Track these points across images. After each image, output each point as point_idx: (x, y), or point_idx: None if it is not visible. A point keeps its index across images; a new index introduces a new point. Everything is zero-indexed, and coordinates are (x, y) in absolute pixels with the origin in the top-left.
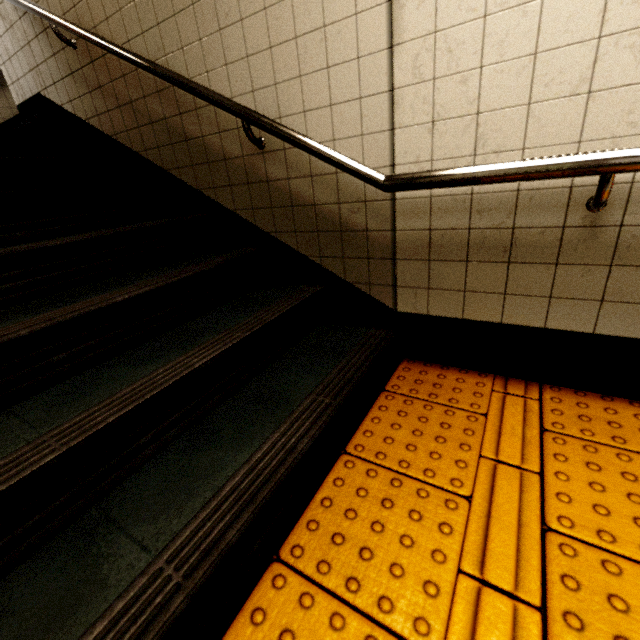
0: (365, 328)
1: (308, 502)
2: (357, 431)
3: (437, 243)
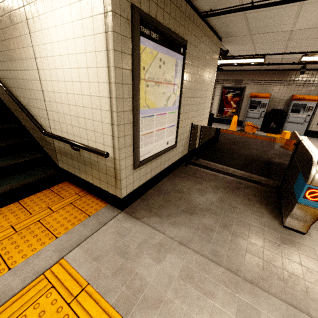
0: (52, 170)
1: None
2: (27, 197)
3: (61, 150)
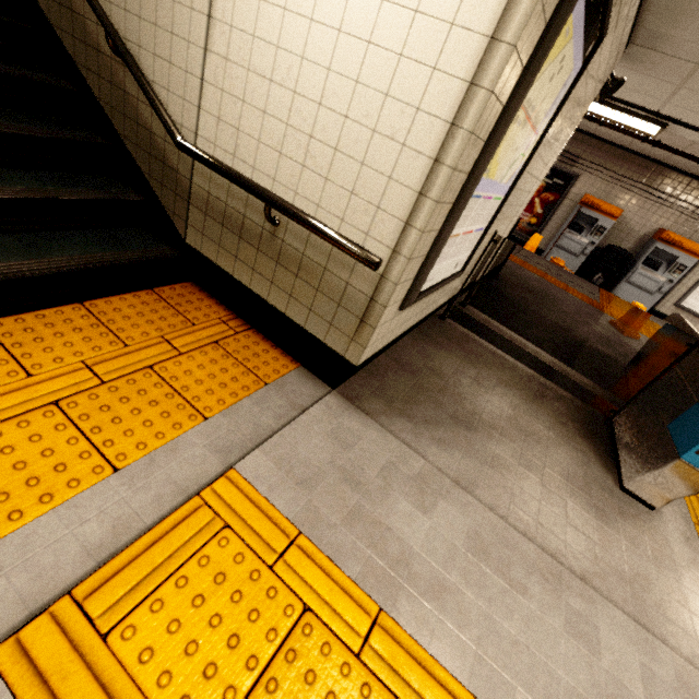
0: (163, 244)
1: (29, 312)
2: (103, 299)
3: (211, 204)
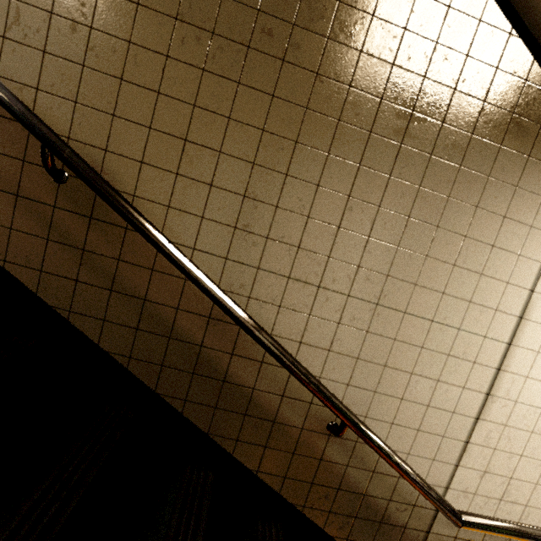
0: None
1: None
2: None
3: None
